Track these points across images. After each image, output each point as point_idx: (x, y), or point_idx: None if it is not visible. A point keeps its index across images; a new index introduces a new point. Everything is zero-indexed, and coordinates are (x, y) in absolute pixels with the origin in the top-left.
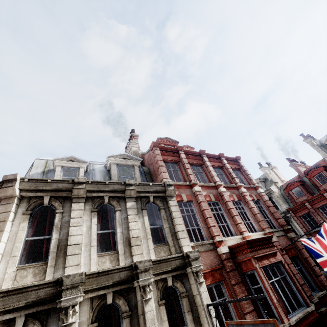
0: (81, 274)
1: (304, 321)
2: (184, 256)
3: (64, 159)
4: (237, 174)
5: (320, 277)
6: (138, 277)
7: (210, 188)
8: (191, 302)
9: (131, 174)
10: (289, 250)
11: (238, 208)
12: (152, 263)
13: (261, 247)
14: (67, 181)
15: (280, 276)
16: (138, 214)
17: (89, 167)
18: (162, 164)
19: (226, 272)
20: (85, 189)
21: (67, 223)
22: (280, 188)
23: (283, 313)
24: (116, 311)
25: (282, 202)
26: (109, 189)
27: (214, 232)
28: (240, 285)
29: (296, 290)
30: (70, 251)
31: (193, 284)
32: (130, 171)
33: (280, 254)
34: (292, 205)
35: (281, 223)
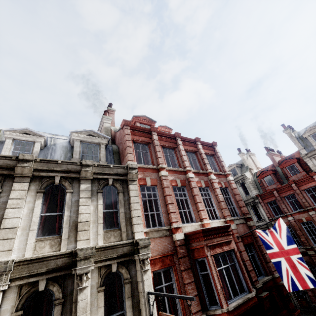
0: (7, 262)
1: (242, 306)
2: (134, 243)
3: (17, 131)
4: (210, 160)
5: (269, 264)
6: (76, 264)
7: (178, 173)
8: (134, 288)
9: (96, 153)
10: (246, 238)
11: (205, 194)
12: (96, 250)
13: (217, 235)
14: (10, 157)
15: (229, 264)
16: (92, 197)
17: (49, 142)
18: (130, 145)
19: (177, 258)
20: (31, 168)
21: (5, 203)
22: (254, 174)
23: (224, 299)
24: (49, 297)
25: (253, 188)
26: (61, 169)
27: (172, 219)
28: (188, 271)
29: (242, 277)
30: (2, 235)
31: (139, 271)
32: (94, 150)
33: (235, 241)
34: (261, 191)
35: (244, 211)
